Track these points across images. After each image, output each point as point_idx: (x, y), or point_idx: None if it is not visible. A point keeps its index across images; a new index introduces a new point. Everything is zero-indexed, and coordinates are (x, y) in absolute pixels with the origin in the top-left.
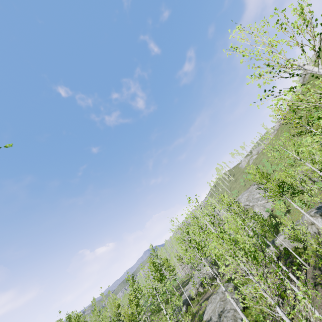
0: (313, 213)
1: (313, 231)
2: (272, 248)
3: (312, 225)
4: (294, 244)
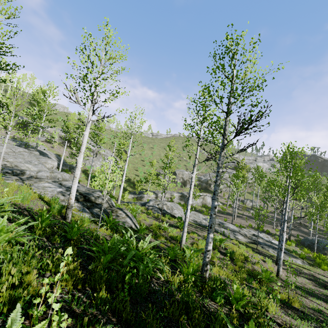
0: (209, 194)
1: (200, 201)
2: (153, 196)
3: (201, 198)
4: (178, 201)
